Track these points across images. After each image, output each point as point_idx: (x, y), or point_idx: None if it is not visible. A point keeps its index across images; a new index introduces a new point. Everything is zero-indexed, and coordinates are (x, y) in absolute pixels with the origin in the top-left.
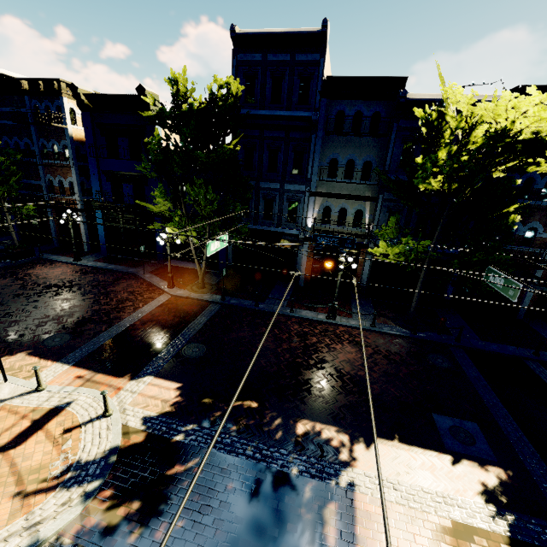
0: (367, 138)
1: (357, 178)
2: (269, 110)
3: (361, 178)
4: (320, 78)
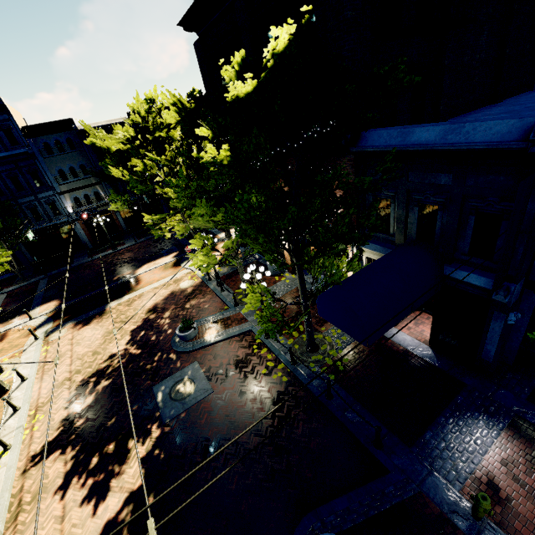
0: (72, 153)
1: (82, 175)
2: None
3: (84, 174)
4: (17, 128)
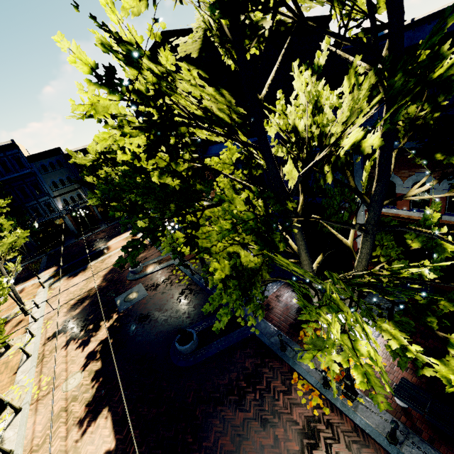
0: (60, 169)
1: (68, 184)
2: (8, 176)
3: (70, 183)
4: (24, 157)
